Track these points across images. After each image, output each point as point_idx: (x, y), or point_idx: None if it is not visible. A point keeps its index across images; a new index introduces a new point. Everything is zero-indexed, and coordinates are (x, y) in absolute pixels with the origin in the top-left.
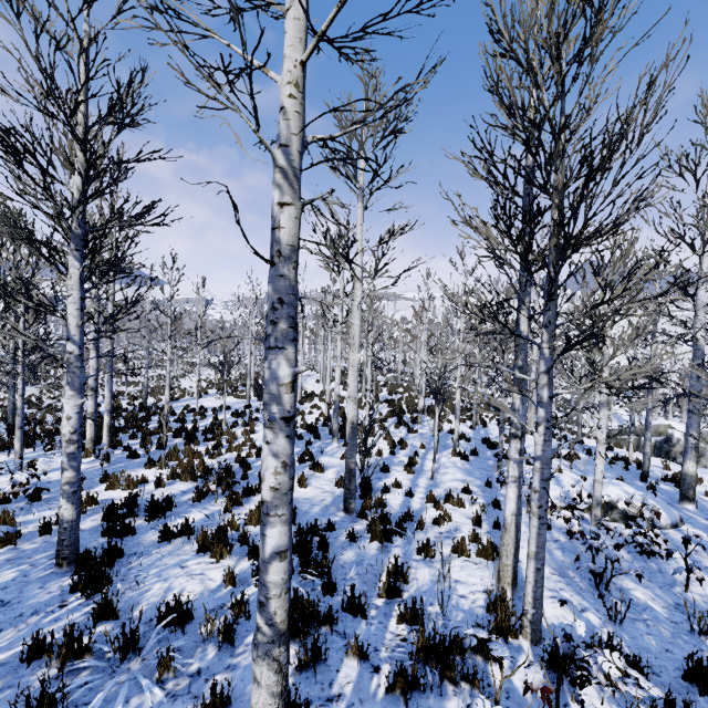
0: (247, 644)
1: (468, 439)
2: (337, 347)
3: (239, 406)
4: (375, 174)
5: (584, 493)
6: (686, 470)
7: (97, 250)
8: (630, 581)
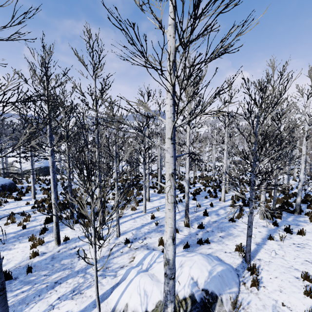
0: None
1: None
2: None
3: None
4: None
5: None
6: None
7: None
8: None
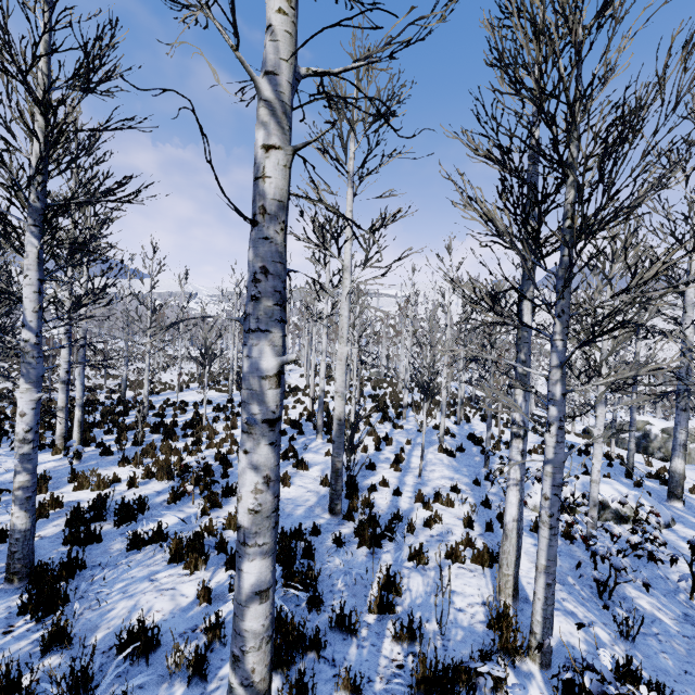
0: (221, 677)
1: (453, 435)
2: (323, 341)
3: (221, 400)
4: (366, 157)
5: (575, 492)
6: (674, 468)
7: (61, 228)
8: (632, 588)
